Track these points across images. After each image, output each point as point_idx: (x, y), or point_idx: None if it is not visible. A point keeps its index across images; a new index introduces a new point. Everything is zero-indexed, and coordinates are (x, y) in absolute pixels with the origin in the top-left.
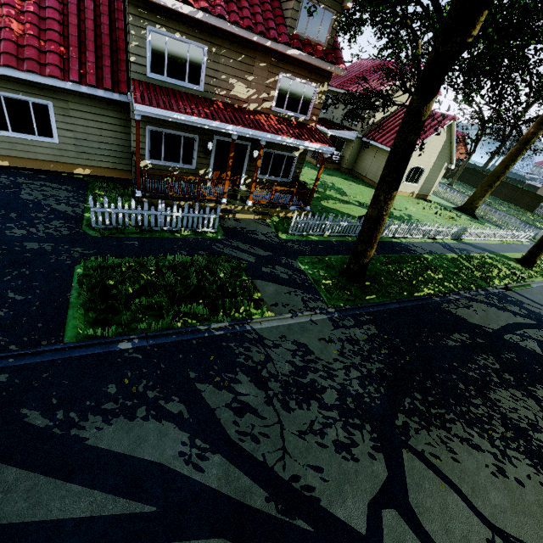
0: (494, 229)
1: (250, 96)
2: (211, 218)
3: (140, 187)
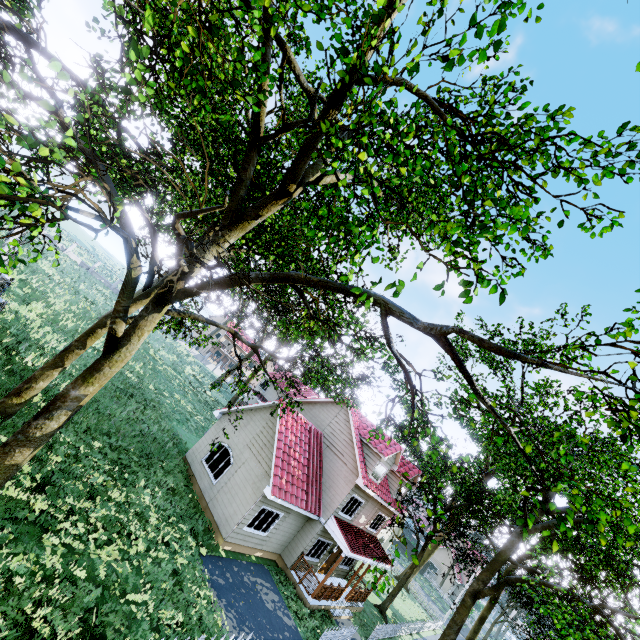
0: (433, 621)
1: (364, 521)
2: (351, 634)
3: (314, 595)
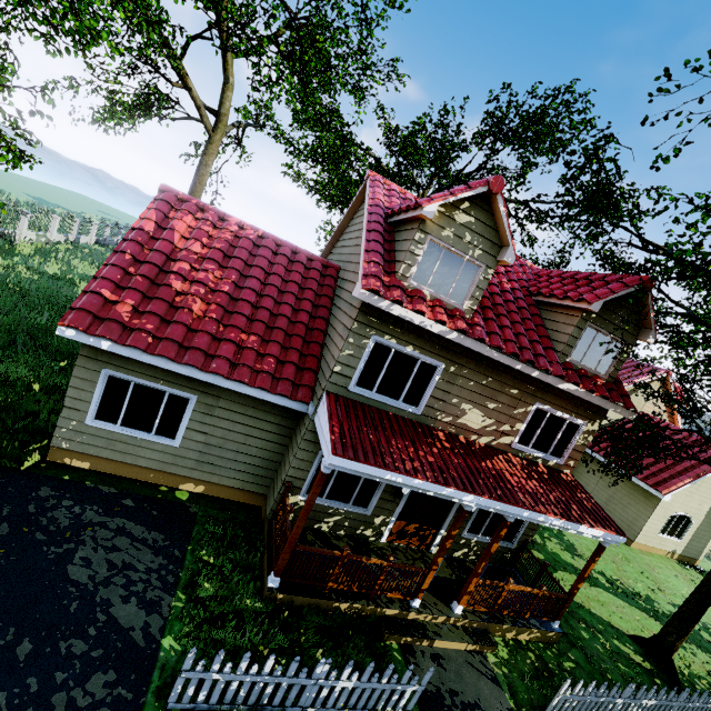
0: None
1: (485, 426)
2: (408, 690)
3: (281, 571)
